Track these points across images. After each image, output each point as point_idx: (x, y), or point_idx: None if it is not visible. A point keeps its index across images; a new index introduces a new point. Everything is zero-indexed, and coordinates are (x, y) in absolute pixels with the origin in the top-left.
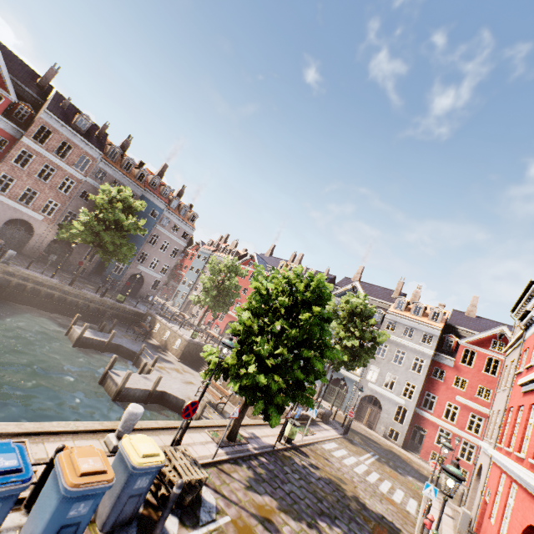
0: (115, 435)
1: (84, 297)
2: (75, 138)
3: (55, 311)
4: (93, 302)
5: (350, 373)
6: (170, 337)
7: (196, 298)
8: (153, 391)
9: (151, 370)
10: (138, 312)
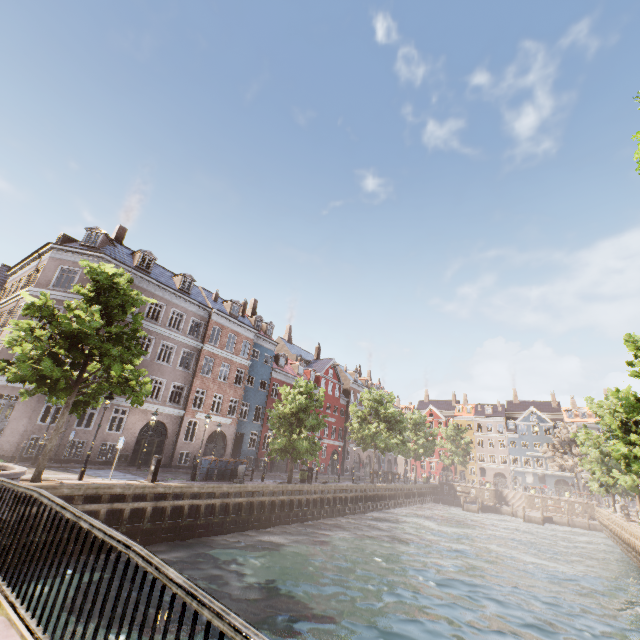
0: (619, 513)
1: (428, 487)
2: (359, 388)
3: (425, 502)
4: (429, 489)
5: (565, 472)
6: (477, 493)
7: (449, 460)
8: (543, 517)
9: (513, 512)
10: (438, 485)
